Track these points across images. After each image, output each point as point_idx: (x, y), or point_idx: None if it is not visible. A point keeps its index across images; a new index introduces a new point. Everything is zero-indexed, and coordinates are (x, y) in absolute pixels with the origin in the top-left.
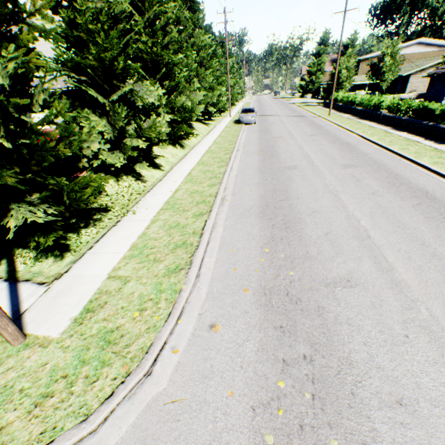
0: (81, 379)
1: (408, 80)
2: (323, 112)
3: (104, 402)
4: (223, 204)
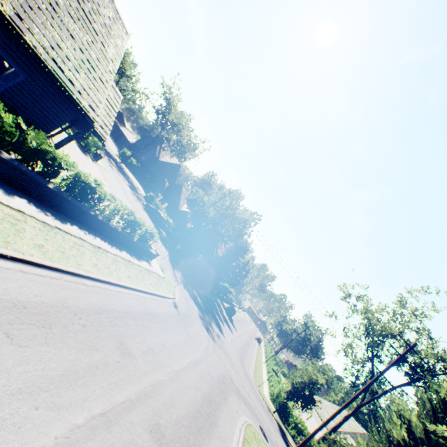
0: (256, 435)
1: None
2: None
3: (251, 424)
4: None
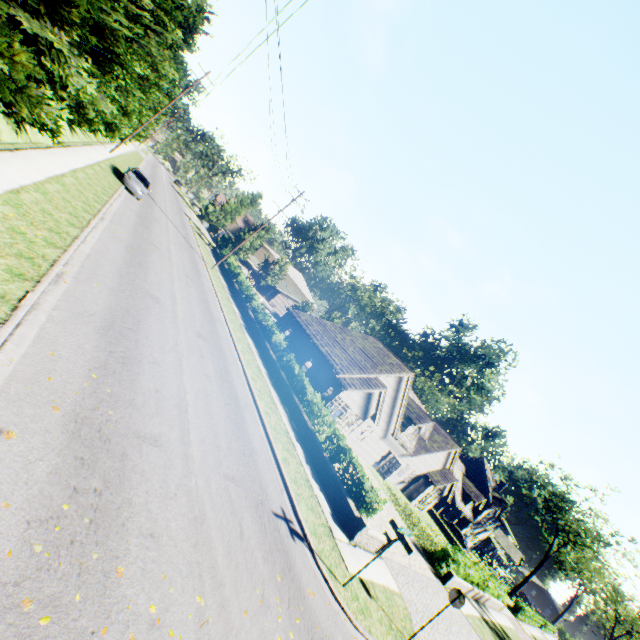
0: None
1: (278, 295)
2: (210, 259)
3: None
4: (59, 283)
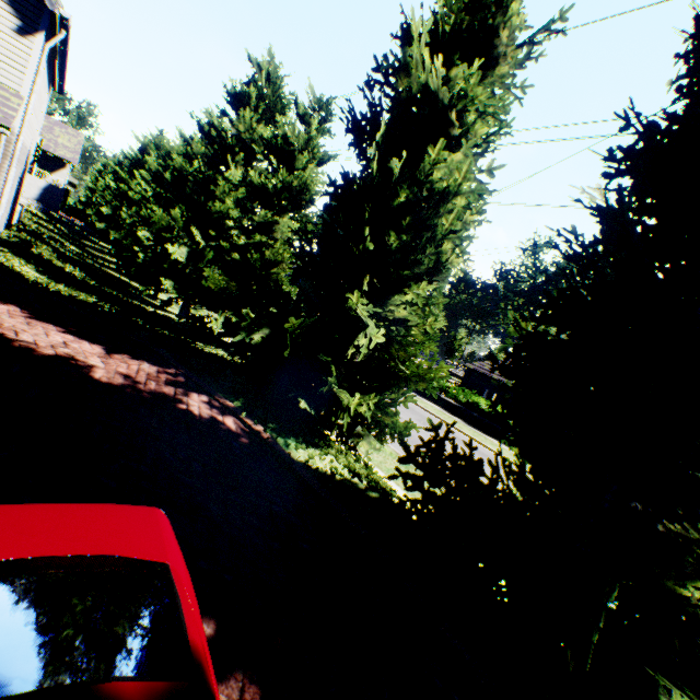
0: None
1: None
2: None
3: None
4: None
